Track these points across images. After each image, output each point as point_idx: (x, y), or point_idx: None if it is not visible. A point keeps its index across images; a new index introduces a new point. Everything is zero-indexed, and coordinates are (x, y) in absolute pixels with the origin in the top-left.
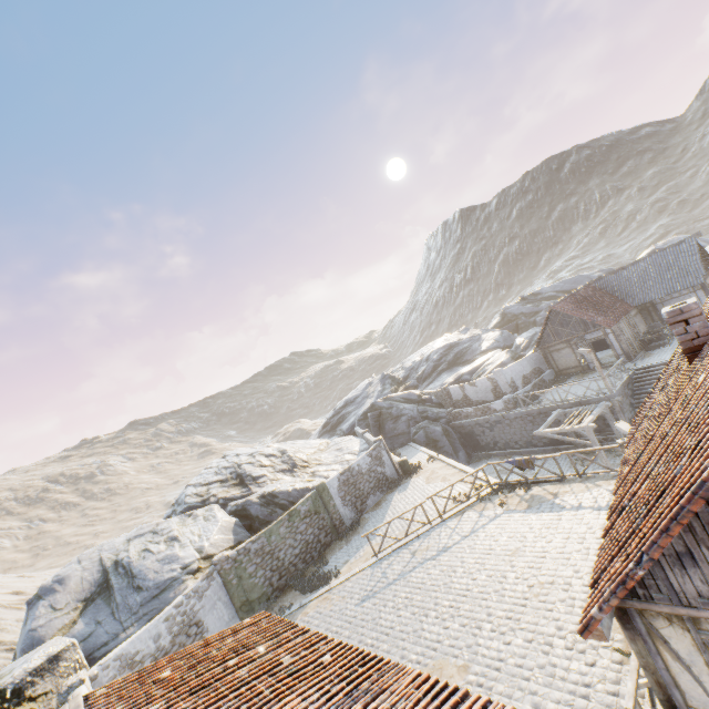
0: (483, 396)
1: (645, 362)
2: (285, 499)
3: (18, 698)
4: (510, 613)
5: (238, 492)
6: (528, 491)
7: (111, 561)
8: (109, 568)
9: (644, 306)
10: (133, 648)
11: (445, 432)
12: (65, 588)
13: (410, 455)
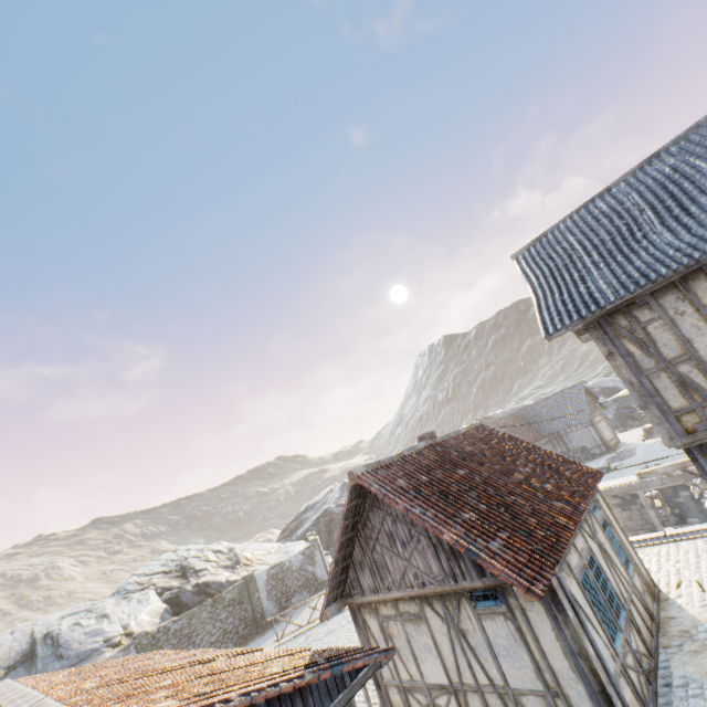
0: None
1: None
2: (216, 588)
3: None
4: None
5: (178, 583)
6: None
7: (42, 633)
8: (38, 639)
9: (553, 436)
10: None
11: None
12: None
13: None
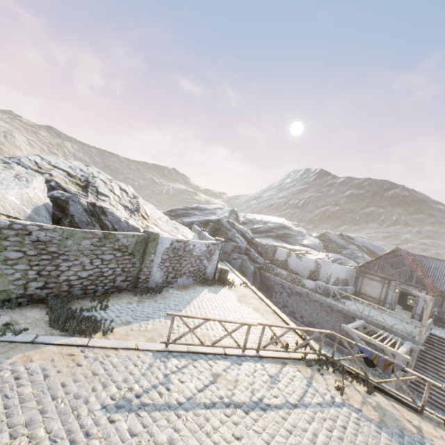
0: (300, 270)
1: (438, 333)
2: (111, 222)
3: None
4: None
5: (75, 190)
6: (371, 394)
7: None
8: None
9: (443, 294)
10: None
11: (254, 273)
12: None
13: None
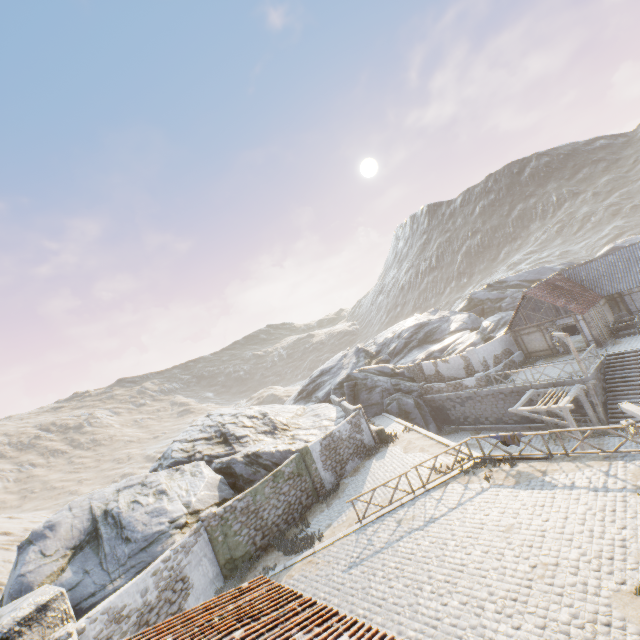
0: (455, 372)
1: (616, 349)
2: (268, 459)
3: None
4: (514, 594)
5: (222, 450)
6: (514, 467)
7: (100, 510)
8: (98, 517)
9: (611, 296)
10: (121, 602)
11: (417, 405)
12: (56, 535)
13: (384, 425)
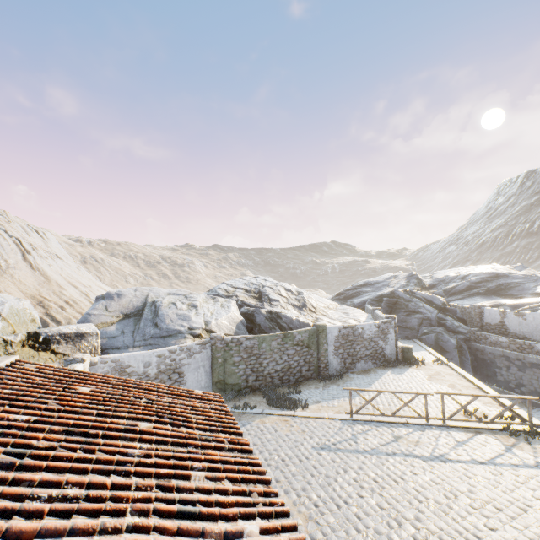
0: (528, 331)
1: None
2: (286, 323)
3: (46, 345)
4: None
5: (254, 302)
6: None
7: (152, 299)
8: (147, 303)
9: None
10: (128, 361)
11: (458, 347)
12: (119, 301)
13: (412, 349)
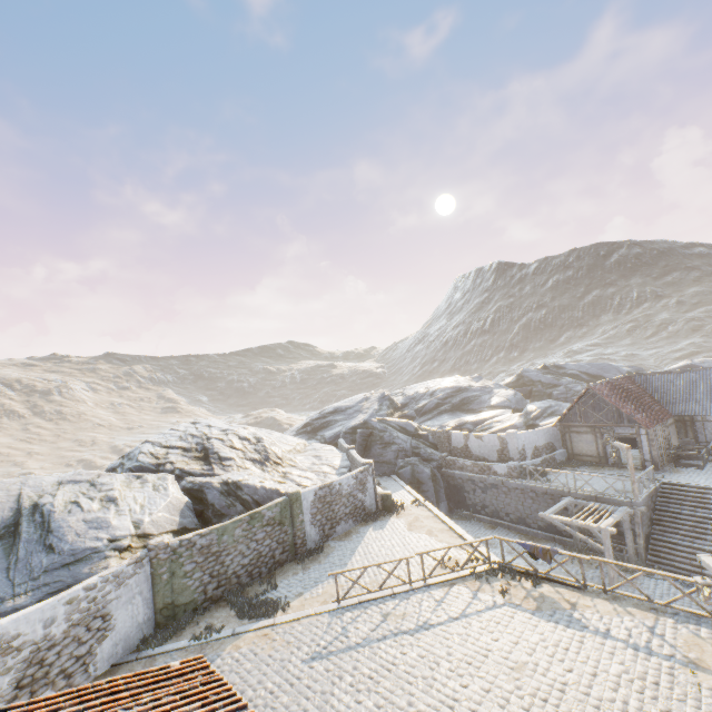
0: (486, 453)
1: (674, 478)
2: (249, 494)
3: None
4: None
5: (199, 468)
6: (537, 587)
7: (30, 501)
8: (24, 510)
9: (682, 418)
10: (14, 629)
11: (433, 477)
12: None
13: (391, 489)
